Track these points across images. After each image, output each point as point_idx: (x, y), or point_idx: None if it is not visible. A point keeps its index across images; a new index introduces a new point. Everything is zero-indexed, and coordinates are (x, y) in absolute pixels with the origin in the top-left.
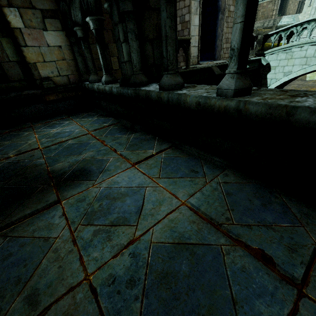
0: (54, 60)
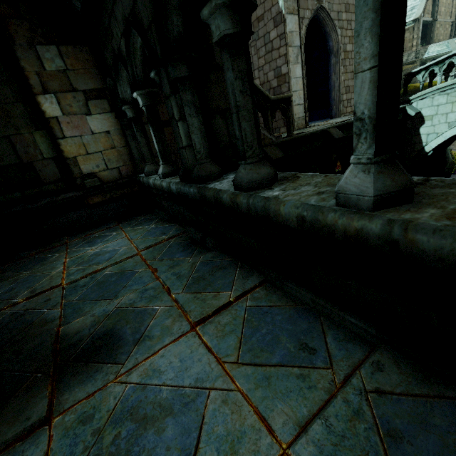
0: (100, 150)
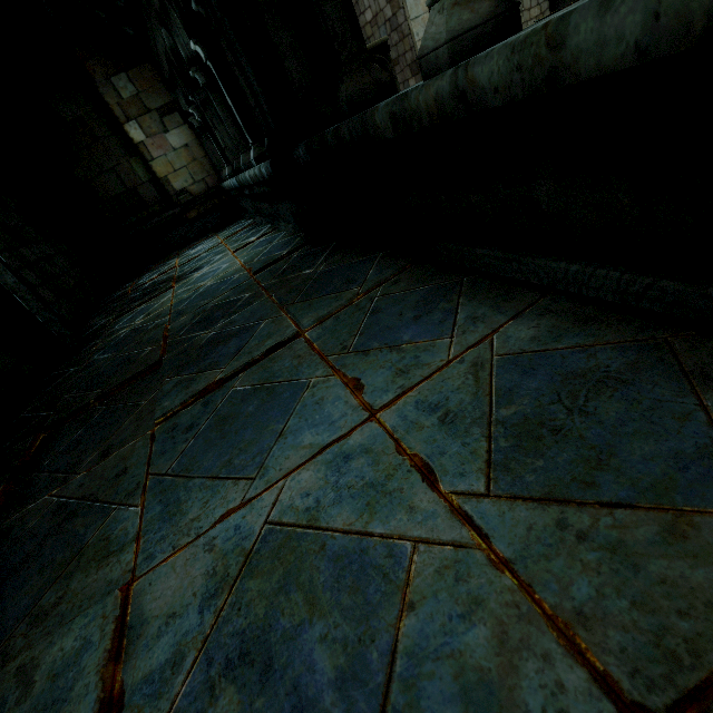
0: (185, 165)
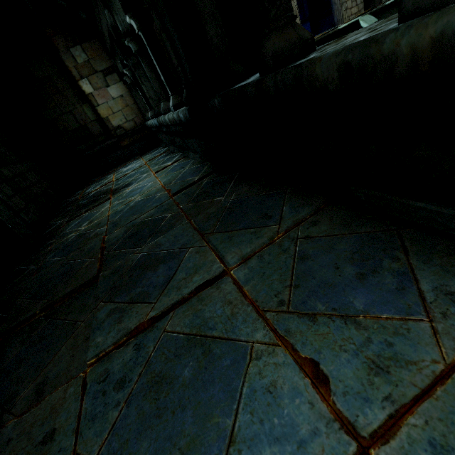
0: (120, 109)
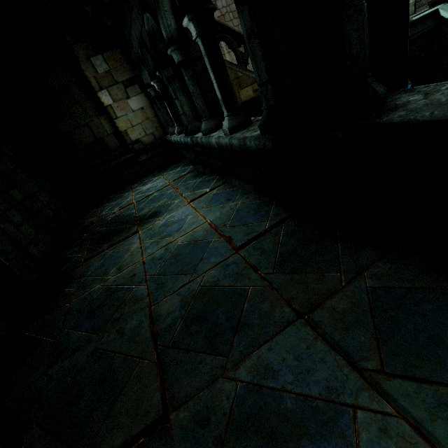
0: (140, 122)
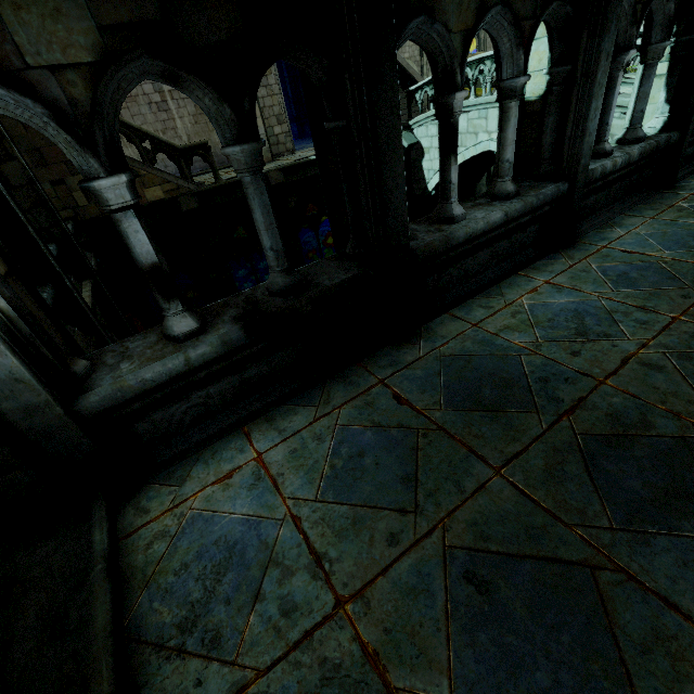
0: None
